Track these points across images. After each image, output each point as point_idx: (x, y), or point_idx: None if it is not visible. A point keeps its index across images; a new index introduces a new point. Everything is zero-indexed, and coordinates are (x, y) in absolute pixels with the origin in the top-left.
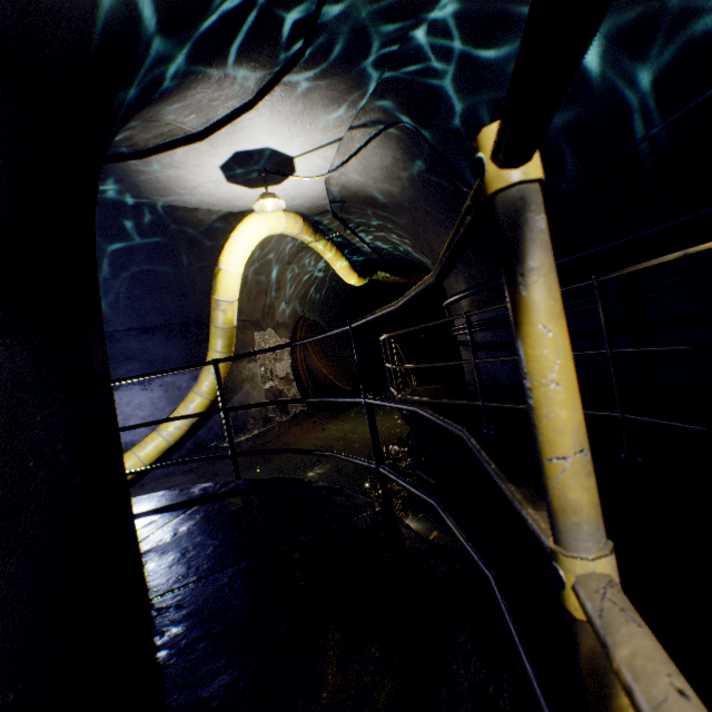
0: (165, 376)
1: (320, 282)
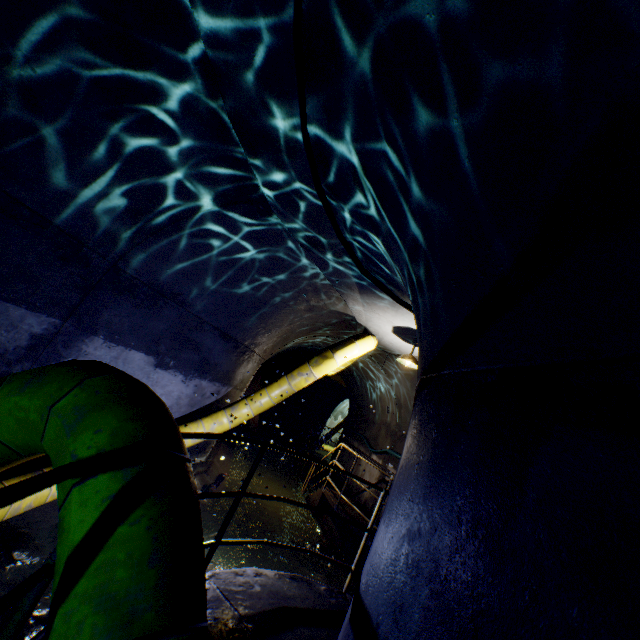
0: (204, 379)
1: (296, 345)
